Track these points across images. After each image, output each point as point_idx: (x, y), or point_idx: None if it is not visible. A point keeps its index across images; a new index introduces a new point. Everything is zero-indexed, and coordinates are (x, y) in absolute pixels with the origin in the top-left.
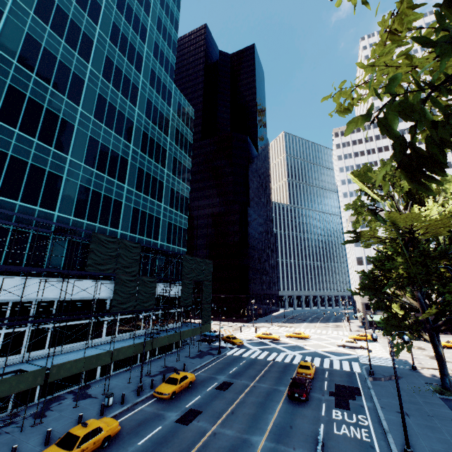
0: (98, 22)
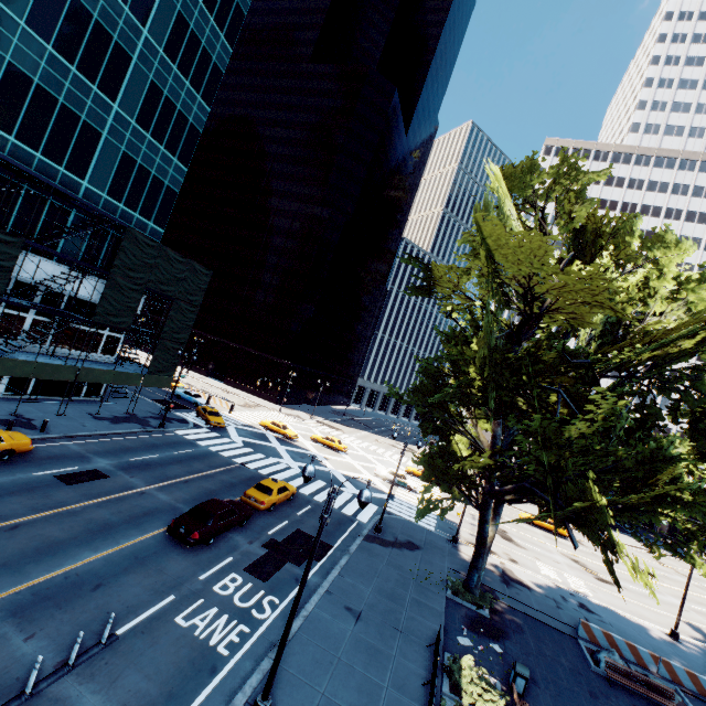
0: None
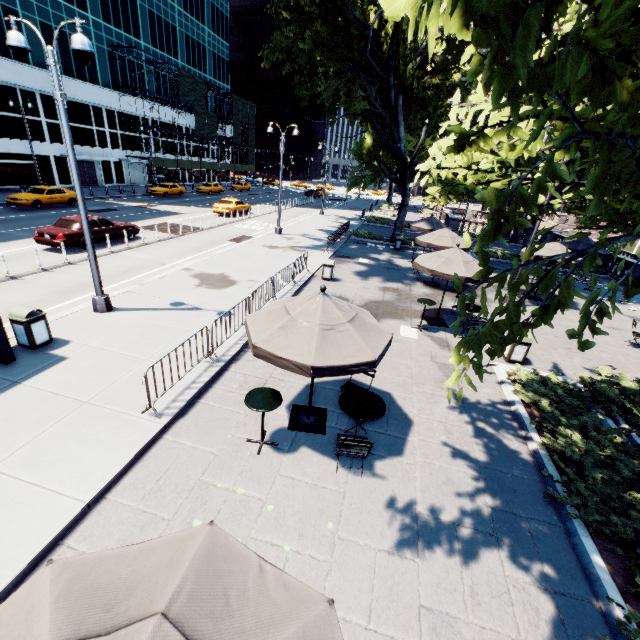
0: None
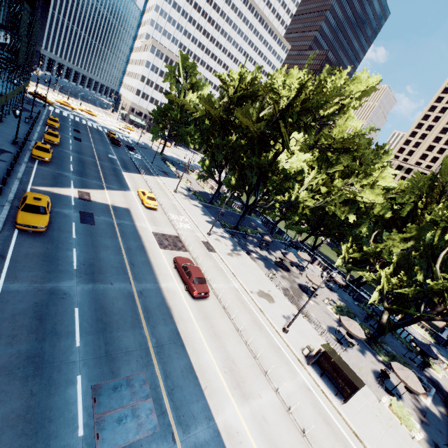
0: None
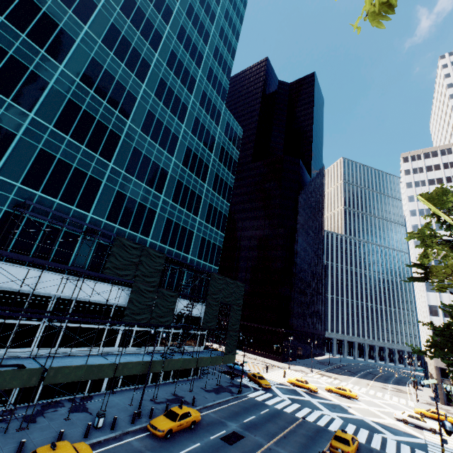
0: (158, 49)
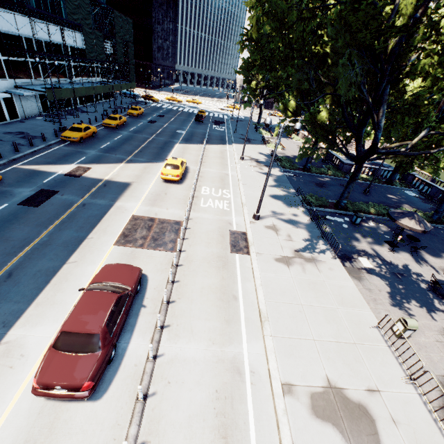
0: None
